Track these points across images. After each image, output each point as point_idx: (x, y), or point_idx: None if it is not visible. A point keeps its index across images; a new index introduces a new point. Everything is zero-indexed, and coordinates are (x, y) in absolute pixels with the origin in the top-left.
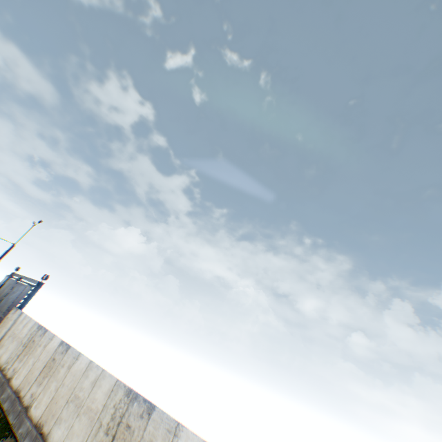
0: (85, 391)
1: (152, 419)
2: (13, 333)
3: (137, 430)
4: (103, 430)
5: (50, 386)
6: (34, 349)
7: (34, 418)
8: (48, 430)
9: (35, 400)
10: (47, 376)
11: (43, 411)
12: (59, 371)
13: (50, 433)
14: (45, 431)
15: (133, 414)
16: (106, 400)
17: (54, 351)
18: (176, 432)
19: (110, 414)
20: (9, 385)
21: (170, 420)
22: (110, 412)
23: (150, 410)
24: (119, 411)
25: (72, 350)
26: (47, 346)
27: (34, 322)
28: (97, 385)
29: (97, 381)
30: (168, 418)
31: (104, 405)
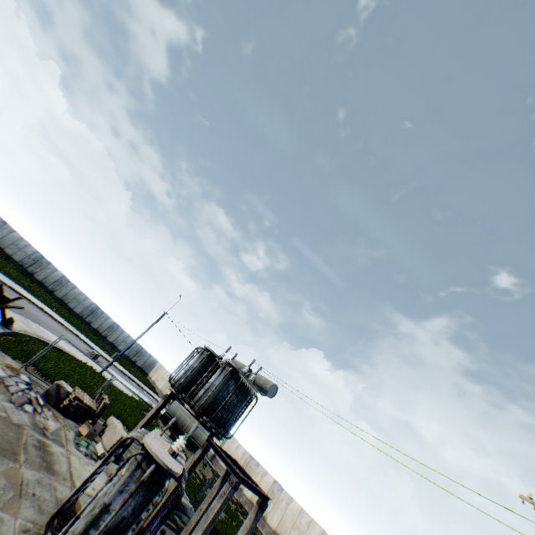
0: (304, 526)
1: None
2: (228, 448)
3: None
4: None
5: (276, 509)
6: (253, 474)
7: (271, 526)
8: None
9: (268, 514)
10: (271, 500)
11: (276, 524)
12: (280, 501)
13: None
14: None
15: None
16: None
17: (270, 483)
18: None
19: None
20: (242, 492)
21: None
22: None
23: None
24: None
25: (286, 491)
26: (264, 477)
27: (244, 448)
28: (311, 525)
29: (310, 523)
30: None
31: None
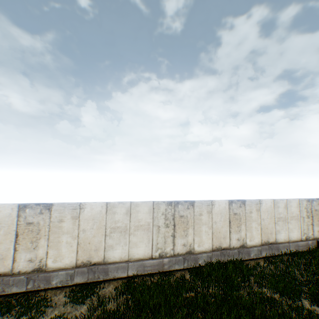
0: (124, 221)
1: (196, 206)
2: None
3: (189, 215)
4: (164, 227)
5: (60, 241)
6: None
7: (67, 266)
8: (101, 258)
9: (46, 260)
10: (38, 239)
11: (74, 257)
12: (60, 227)
13: (105, 258)
14: (96, 261)
15: (182, 211)
16: (152, 216)
17: (15, 218)
18: (212, 204)
19: (162, 219)
20: None
21: (207, 202)
22: (162, 218)
23: (193, 204)
24: (170, 214)
25: (61, 205)
26: None
27: None
28: (133, 213)
29: (132, 211)
30: (205, 201)
31: (153, 218)
